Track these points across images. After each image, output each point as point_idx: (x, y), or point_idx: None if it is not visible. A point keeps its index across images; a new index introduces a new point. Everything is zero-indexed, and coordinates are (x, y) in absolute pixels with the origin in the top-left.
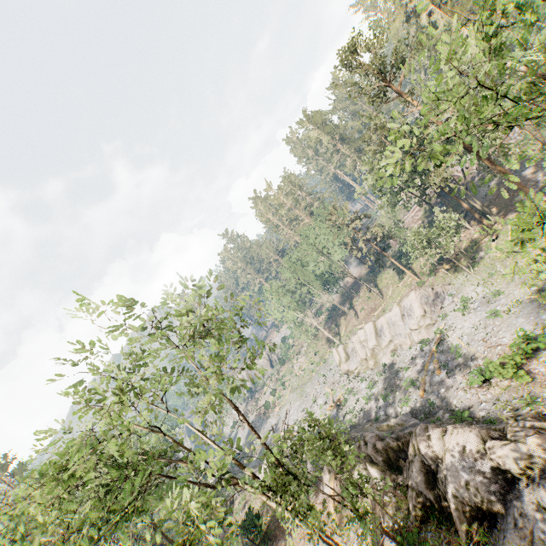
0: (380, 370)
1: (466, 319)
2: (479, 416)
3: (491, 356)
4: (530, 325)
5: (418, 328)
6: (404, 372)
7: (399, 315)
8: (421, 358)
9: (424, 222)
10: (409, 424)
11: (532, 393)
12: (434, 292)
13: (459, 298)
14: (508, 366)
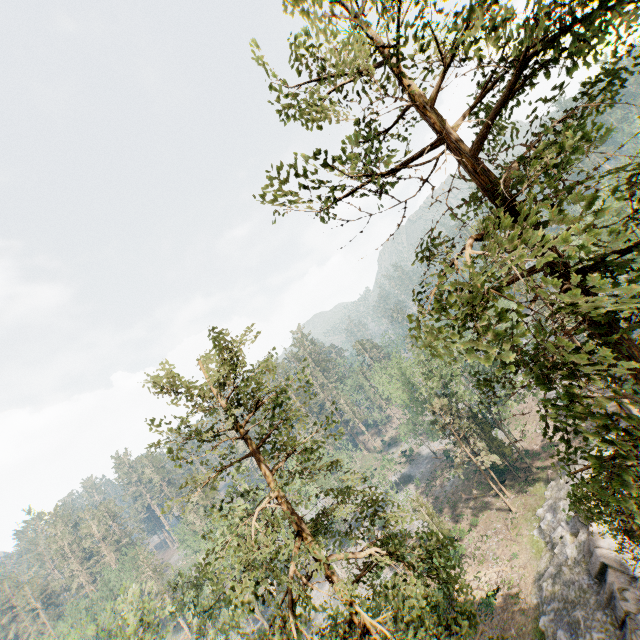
0: None
1: None
2: None
3: None
4: None
5: None
6: None
7: None
8: None
9: None
10: None
11: None
12: None
13: None
14: None
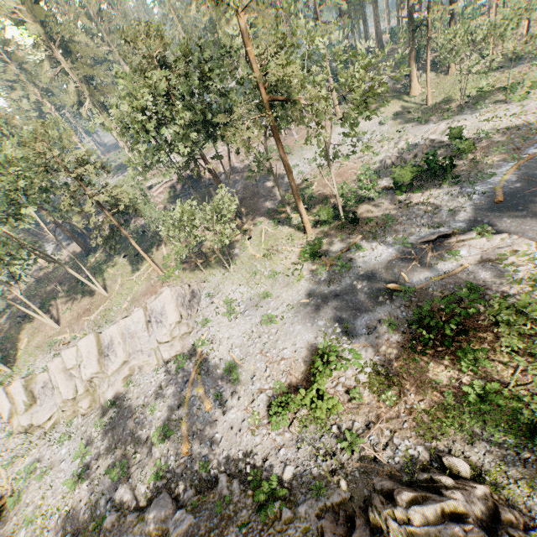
0: (102, 414)
1: (233, 325)
2: (288, 477)
3: (277, 374)
4: (310, 333)
5: (171, 339)
6: (150, 413)
7: (143, 321)
8: (176, 386)
9: (167, 207)
10: (179, 534)
11: (340, 423)
12: (191, 290)
13: (219, 298)
14: (325, 395)
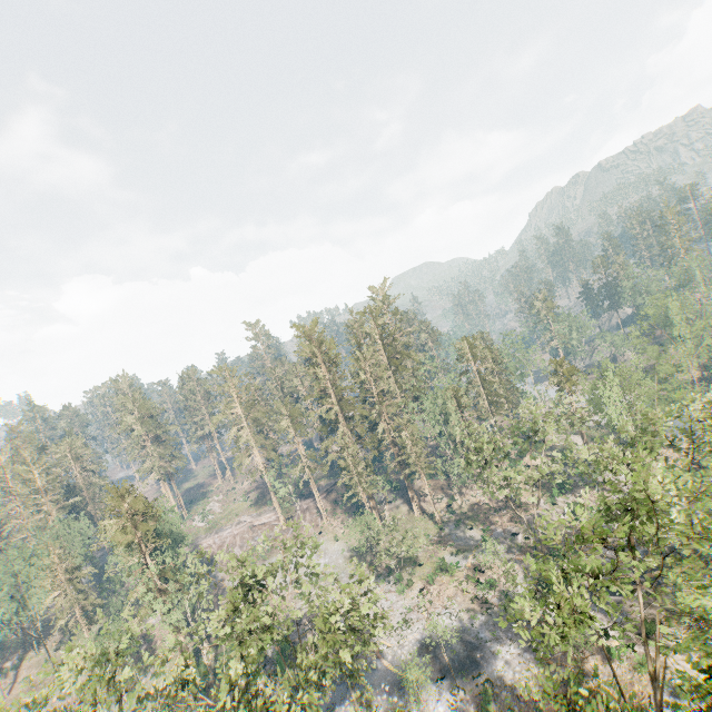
0: None
1: None
2: None
3: None
4: None
5: None
6: None
7: None
8: None
9: None
10: None
11: None
12: None
13: None
14: None
